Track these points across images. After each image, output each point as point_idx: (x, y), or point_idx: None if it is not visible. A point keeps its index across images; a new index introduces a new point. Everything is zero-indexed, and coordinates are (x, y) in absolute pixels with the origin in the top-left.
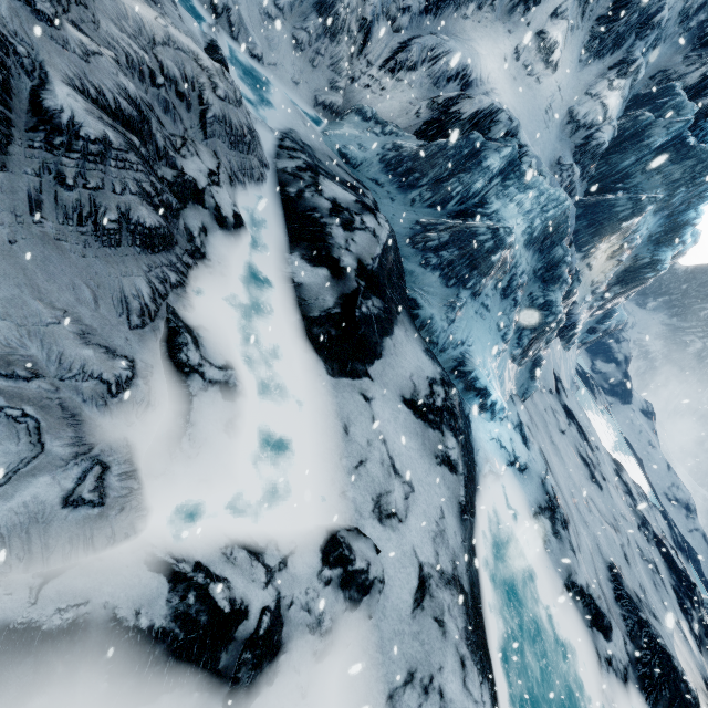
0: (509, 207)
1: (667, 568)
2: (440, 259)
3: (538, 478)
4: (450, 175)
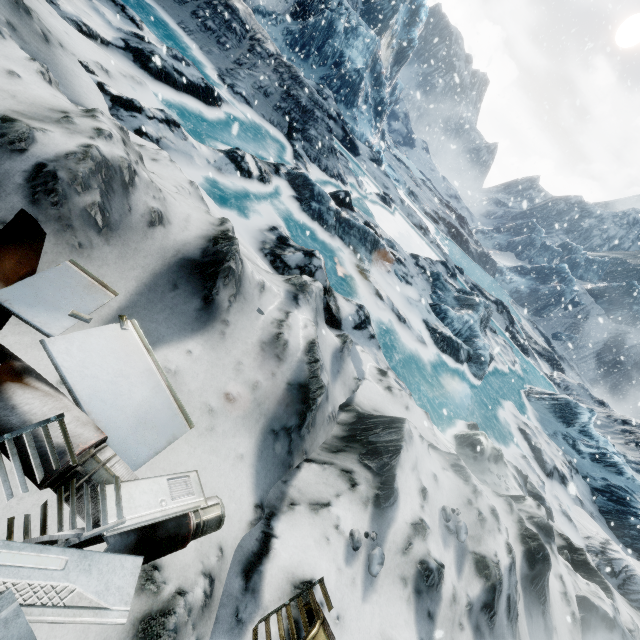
0: (353, 52)
1: (453, 215)
2: (341, 96)
3: (403, 184)
4: (323, 43)
